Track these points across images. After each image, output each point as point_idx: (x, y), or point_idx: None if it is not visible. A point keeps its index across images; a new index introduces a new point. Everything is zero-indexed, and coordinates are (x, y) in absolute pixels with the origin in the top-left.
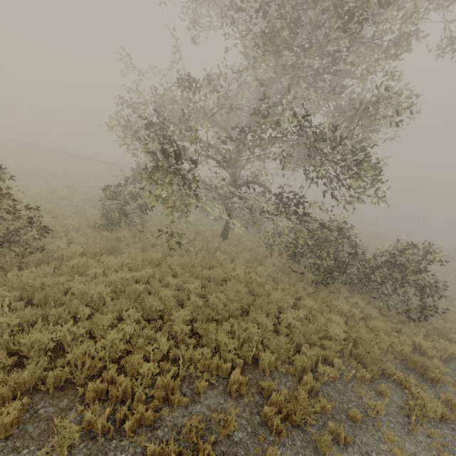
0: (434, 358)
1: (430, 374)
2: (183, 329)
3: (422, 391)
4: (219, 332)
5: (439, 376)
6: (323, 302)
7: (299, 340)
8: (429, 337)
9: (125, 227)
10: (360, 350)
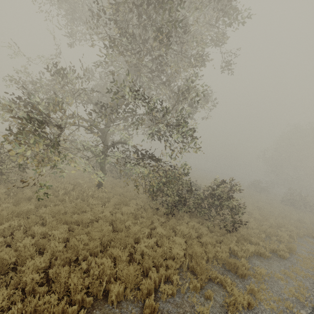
0: (243, 257)
1: (240, 271)
2: (34, 278)
3: (235, 288)
4: (71, 274)
5: (245, 271)
6: (170, 228)
7: (148, 265)
8: (239, 242)
9: (4, 185)
10: (193, 263)
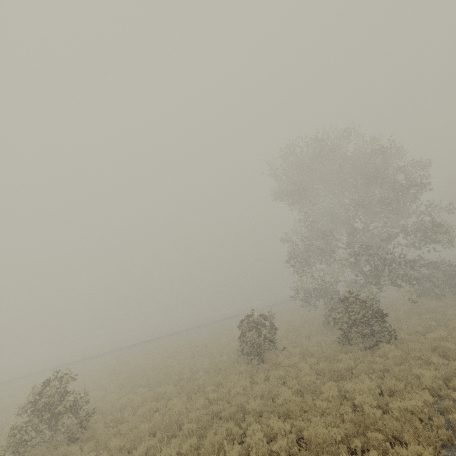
0: None
1: None
2: None
3: None
4: None
5: None
6: None
7: None
8: None
9: None
10: None
